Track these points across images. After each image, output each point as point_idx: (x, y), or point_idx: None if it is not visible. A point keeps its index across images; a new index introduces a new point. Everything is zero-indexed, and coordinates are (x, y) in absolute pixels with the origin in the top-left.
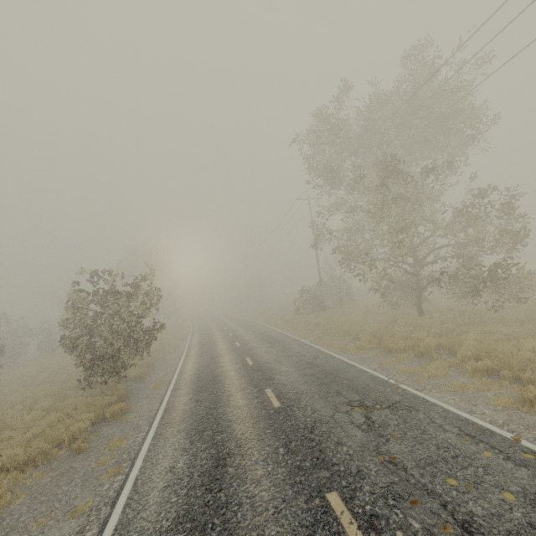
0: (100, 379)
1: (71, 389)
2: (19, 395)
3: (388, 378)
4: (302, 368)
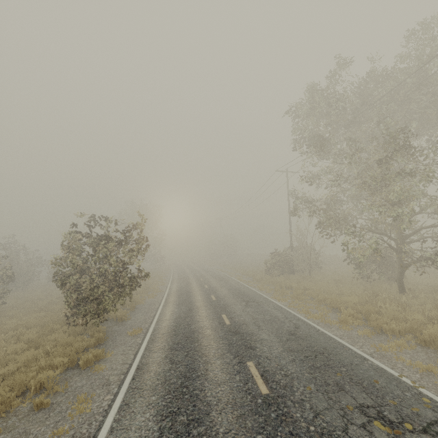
0: (81, 321)
1: (59, 322)
2: (15, 321)
3: (399, 375)
4: (285, 339)
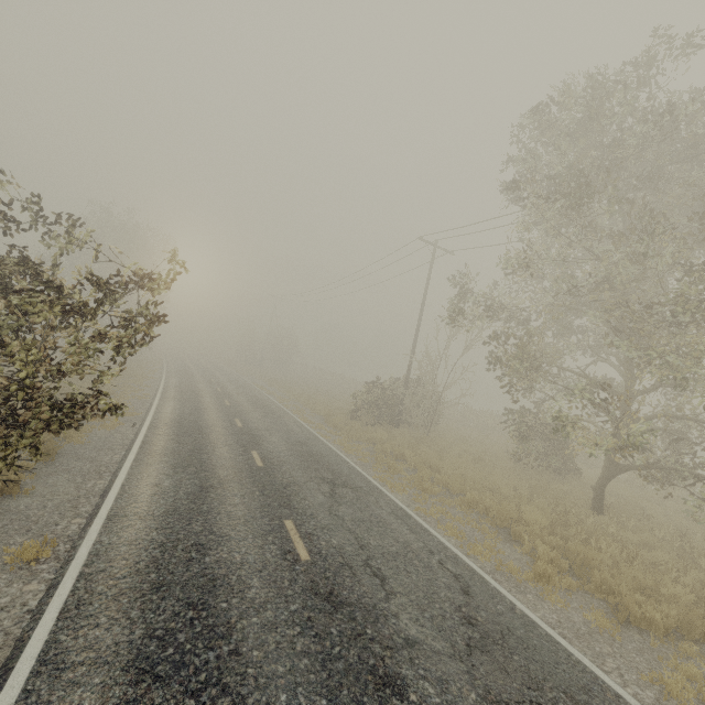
0: None
1: None
2: None
3: None
4: (463, 646)
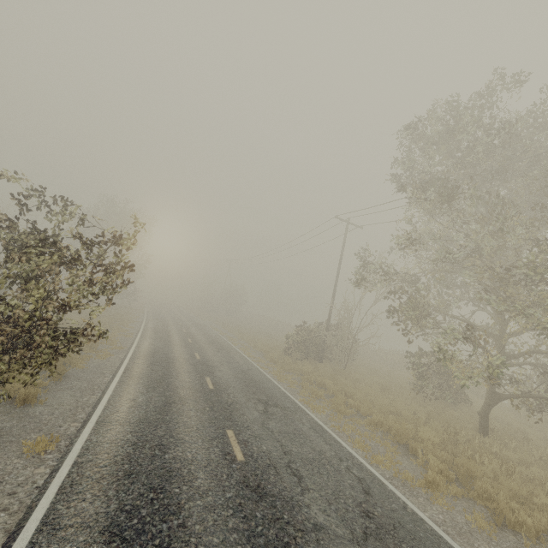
0: None
1: None
2: None
3: None
4: (361, 533)
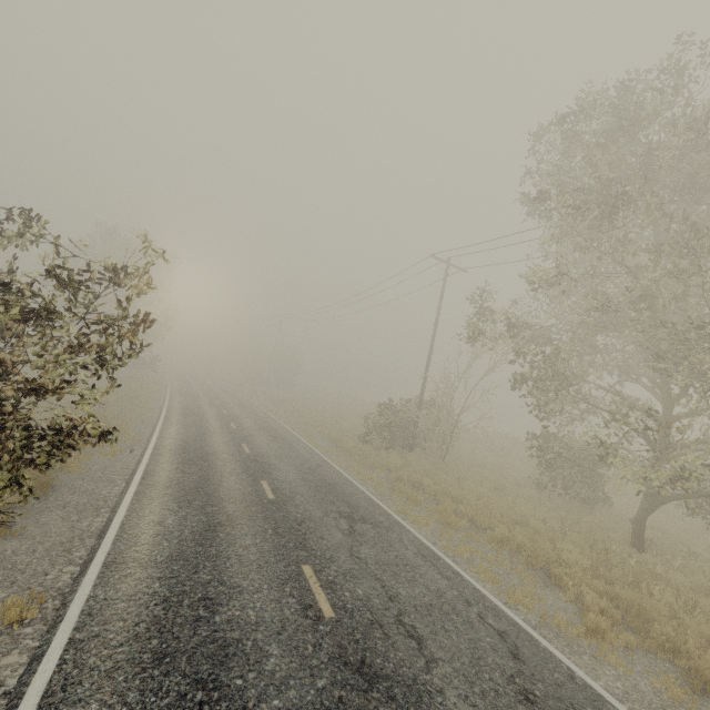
0: None
1: None
2: None
3: None
4: None
